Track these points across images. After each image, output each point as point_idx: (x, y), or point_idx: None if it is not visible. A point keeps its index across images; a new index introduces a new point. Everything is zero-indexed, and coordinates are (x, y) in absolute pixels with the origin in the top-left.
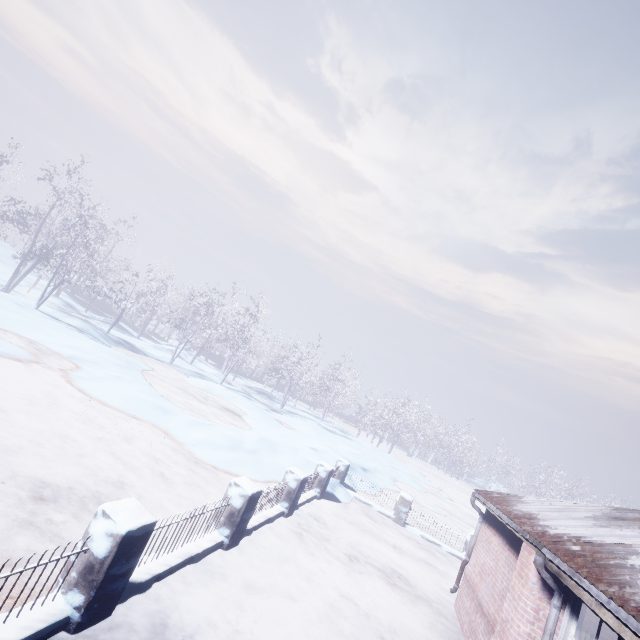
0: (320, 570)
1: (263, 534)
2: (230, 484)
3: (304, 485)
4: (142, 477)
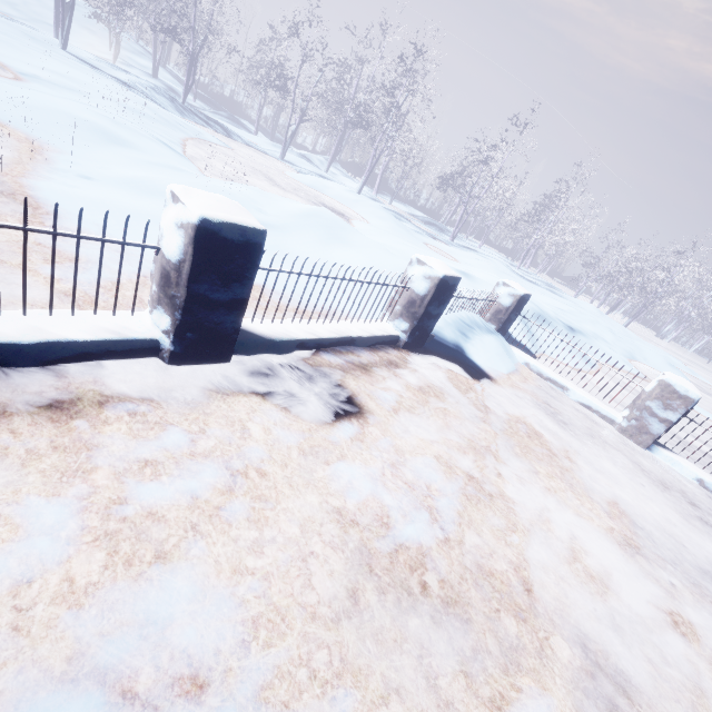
0: None
1: None
2: None
3: (246, 264)
4: None
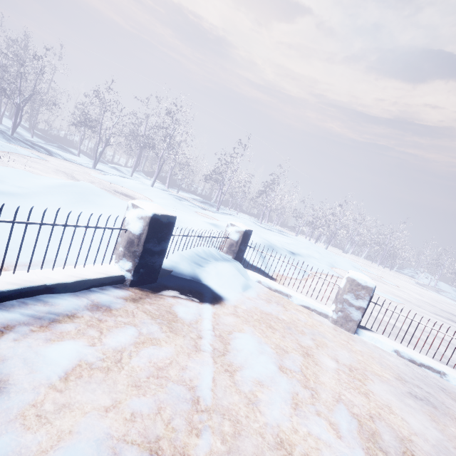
0: None
1: None
2: None
3: None
4: None
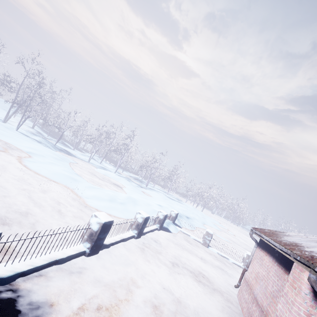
0: (152, 271)
1: (118, 248)
2: (91, 215)
3: (147, 221)
4: (45, 211)
